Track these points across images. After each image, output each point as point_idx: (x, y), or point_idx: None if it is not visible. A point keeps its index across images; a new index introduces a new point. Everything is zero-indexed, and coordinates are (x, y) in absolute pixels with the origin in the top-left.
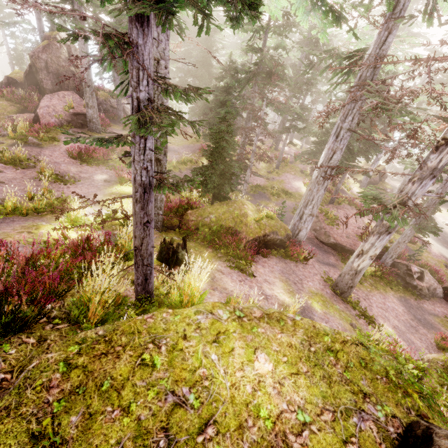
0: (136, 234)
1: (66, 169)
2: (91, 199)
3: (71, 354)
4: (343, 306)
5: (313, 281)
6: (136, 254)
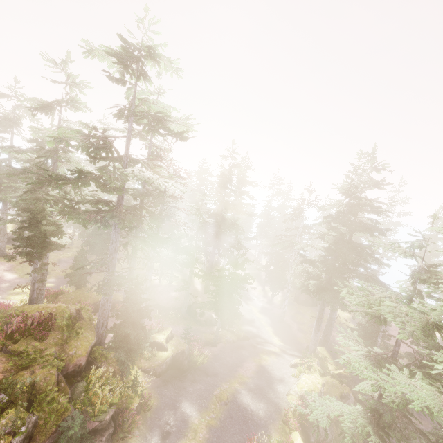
0: (30, 294)
1: None
2: None
3: (18, 306)
4: None
5: None
6: (30, 299)
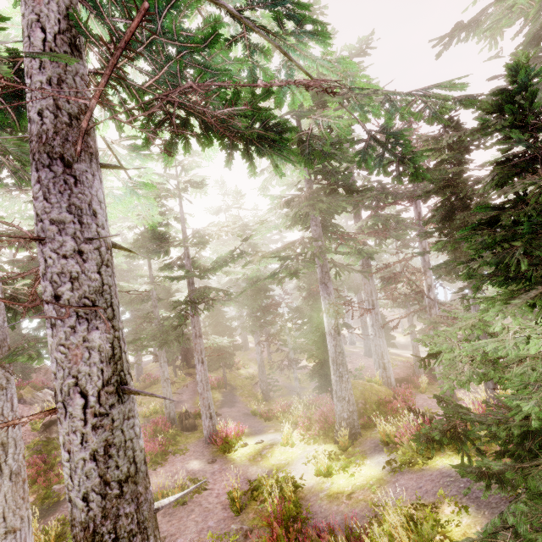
0: None
1: (154, 485)
2: (256, 474)
3: None
4: None
5: (434, 403)
6: None
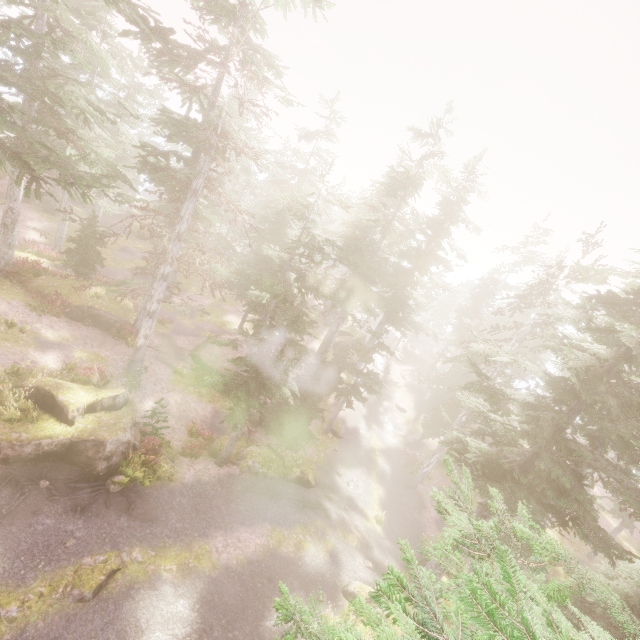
0: None
1: None
2: None
3: None
4: (118, 373)
5: (117, 355)
6: None
